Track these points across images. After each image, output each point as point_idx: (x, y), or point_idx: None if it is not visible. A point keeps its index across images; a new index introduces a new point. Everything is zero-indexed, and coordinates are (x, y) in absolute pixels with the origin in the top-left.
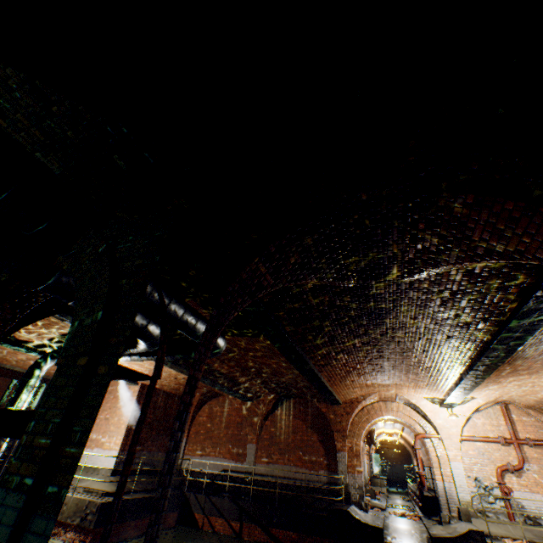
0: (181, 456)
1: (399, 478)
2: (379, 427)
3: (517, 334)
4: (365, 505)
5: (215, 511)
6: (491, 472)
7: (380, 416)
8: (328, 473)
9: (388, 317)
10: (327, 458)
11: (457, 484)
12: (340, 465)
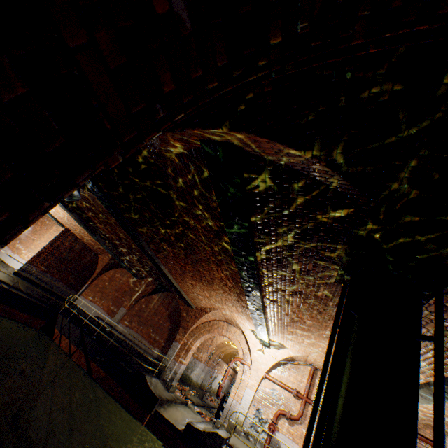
0: (78, 295)
1: None
2: None
3: (242, 253)
4: (170, 385)
5: (67, 333)
6: (273, 411)
7: (220, 332)
8: (160, 353)
9: (175, 210)
10: (166, 342)
11: (241, 406)
12: (171, 351)
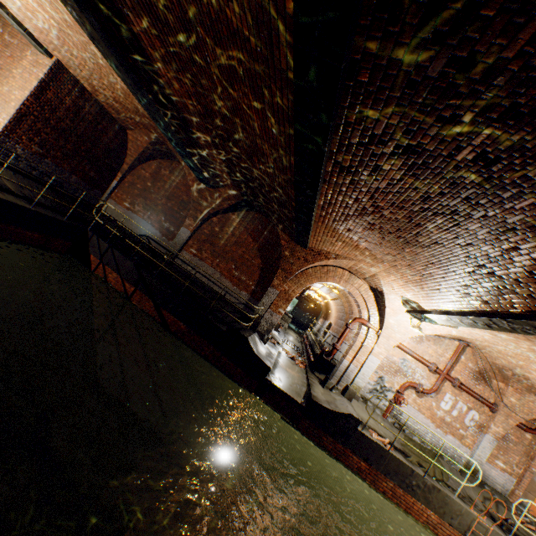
0: (105, 198)
1: (300, 321)
2: (316, 286)
3: None
4: (267, 339)
5: (113, 264)
6: (399, 381)
7: (336, 283)
8: (249, 298)
9: None
10: (257, 286)
11: (361, 372)
12: (266, 298)
